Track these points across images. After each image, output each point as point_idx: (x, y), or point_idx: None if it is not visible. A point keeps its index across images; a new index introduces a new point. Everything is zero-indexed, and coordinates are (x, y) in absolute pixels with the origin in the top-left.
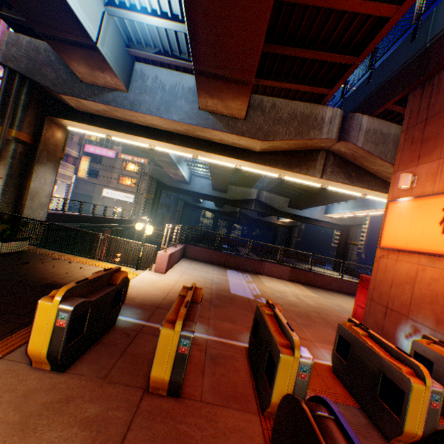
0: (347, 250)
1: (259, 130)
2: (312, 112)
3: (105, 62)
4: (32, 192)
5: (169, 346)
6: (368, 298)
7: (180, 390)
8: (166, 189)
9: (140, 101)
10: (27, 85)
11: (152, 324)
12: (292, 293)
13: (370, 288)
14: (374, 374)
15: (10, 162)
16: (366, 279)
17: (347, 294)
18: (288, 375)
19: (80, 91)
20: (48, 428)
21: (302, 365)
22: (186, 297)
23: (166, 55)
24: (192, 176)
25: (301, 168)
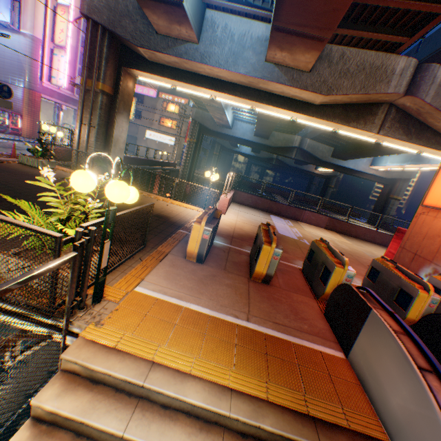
0: (387, 204)
1: (323, 84)
2: (383, 62)
3: (186, 17)
4: (115, 140)
5: (267, 255)
6: (399, 247)
7: (269, 281)
8: (207, 134)
9: (209, 53)
10: (107, 37)
11: (235, 247)
12: (328, 238)
13: (404, 239)
14: (393, 289)
15: (99, 113)
16: (402, 231)
17: (379, 245)
18: (338, 279)
19: (155, 44)
20: (212, 284)
21: (348, 275)
22: (270, 230)
23: (239, 3)
24: (234, 120)
25: (358, 123)
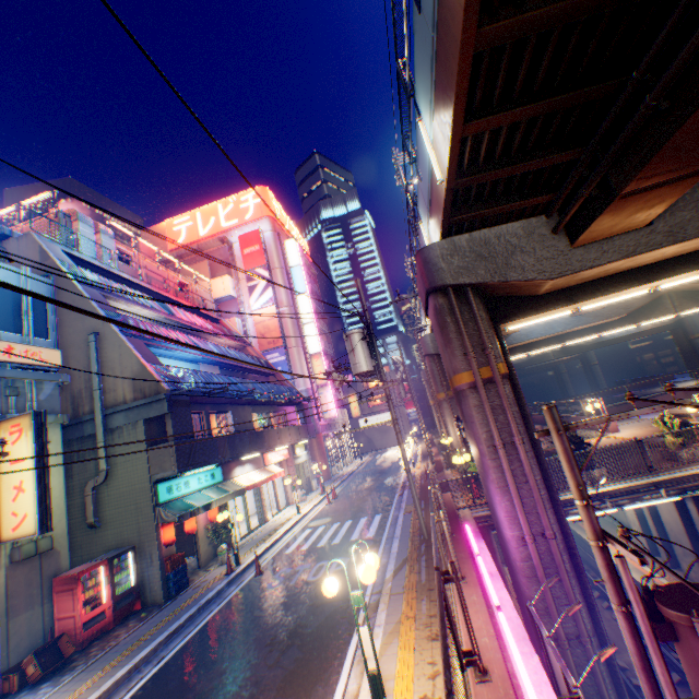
0: (695, 347)
1: (619, 309)
2: None
3: None
4: None
5: None
6: None
7: None
8: None
9: (529, 332)
10: None
11: None
12: None
13: None
14: None
15: None
16: None
17: None
18: None
19: None
20: None
21: None
22: None
23: None
24: None
25: (655, 314)
